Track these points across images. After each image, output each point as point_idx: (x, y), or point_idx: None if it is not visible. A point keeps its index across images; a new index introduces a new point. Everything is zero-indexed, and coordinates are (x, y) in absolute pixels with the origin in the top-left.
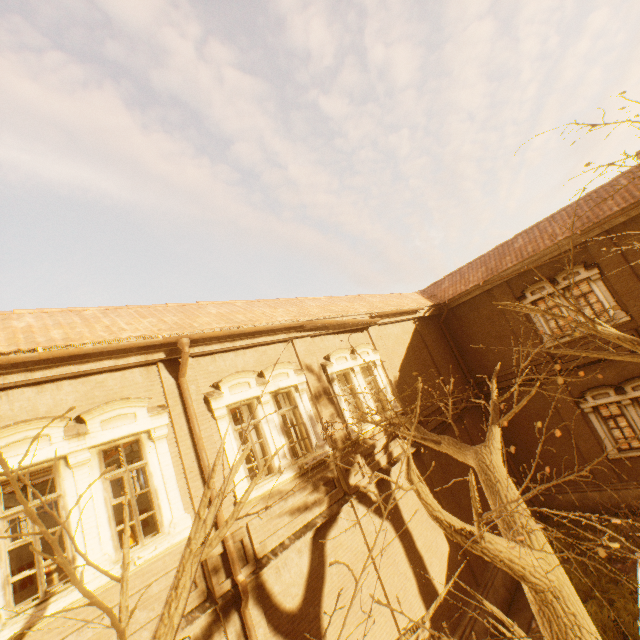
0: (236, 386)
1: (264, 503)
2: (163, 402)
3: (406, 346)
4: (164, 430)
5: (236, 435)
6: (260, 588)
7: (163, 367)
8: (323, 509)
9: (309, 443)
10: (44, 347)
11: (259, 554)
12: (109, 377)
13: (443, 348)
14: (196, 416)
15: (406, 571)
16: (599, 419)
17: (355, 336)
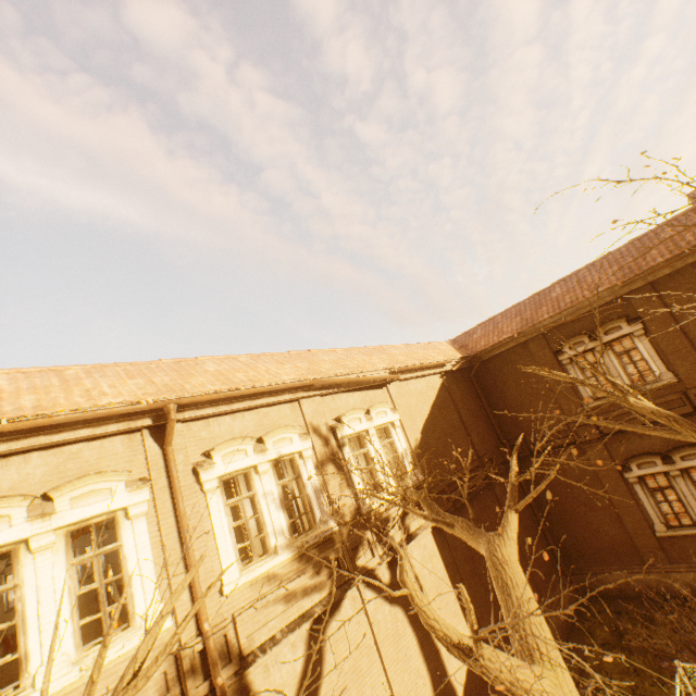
0: (231, 454)
1: (255, 589)
2: (145, 474)
3: (431, 403)
4: (144, 507)
5: (228, 510)
6: (244, 691)
7: (148, 434)
8: (324, 595)
9: (312, 518)
10: (10, 418)
11: (245, 650)
12: (85, 447)
13: (474, 405)
14: (181, 490)
15: (419, 667)
16: (645, 491)
17: (372, 394)
